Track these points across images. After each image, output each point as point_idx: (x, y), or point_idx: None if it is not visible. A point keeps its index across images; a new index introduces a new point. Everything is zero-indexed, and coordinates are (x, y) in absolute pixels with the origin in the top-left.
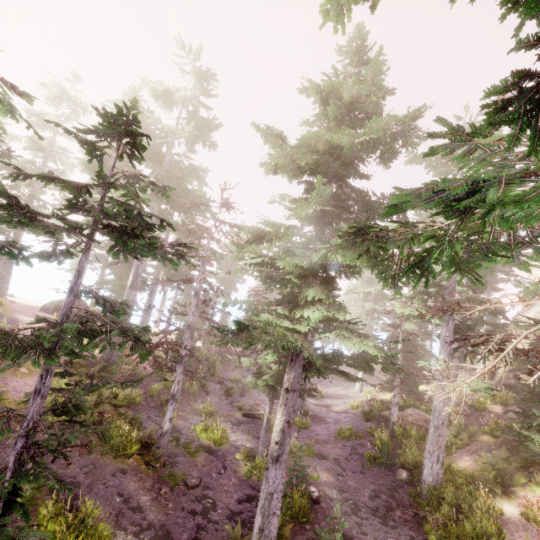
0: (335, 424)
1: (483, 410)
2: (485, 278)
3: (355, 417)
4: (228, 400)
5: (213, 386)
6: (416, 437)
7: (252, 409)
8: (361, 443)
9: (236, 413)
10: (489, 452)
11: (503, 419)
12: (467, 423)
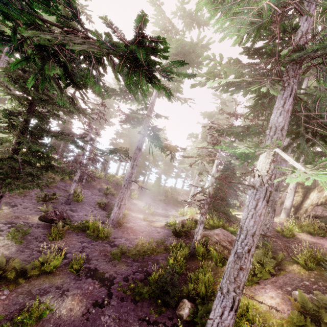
0: (143, 237)
1: (291, 237)
2: (325, 90)
3: (168, 232)
4: (43, 205)
5: (40, 193)
6: (216, 258)
7: (50, 214)
8: (156, 259)
9: (36, 217)
10: (302, 289)
11: (313, 248)
12: (274, 248)
